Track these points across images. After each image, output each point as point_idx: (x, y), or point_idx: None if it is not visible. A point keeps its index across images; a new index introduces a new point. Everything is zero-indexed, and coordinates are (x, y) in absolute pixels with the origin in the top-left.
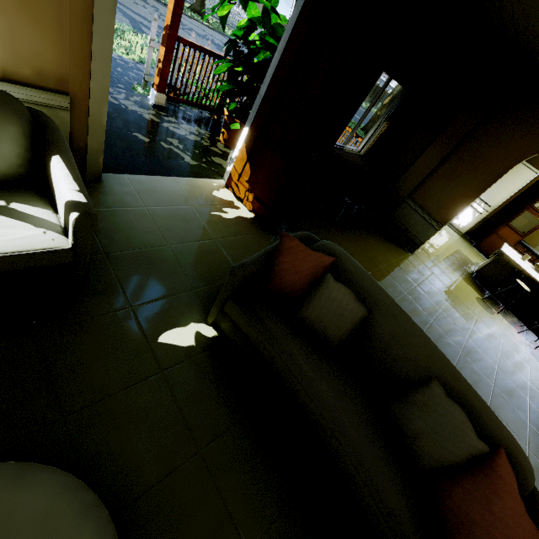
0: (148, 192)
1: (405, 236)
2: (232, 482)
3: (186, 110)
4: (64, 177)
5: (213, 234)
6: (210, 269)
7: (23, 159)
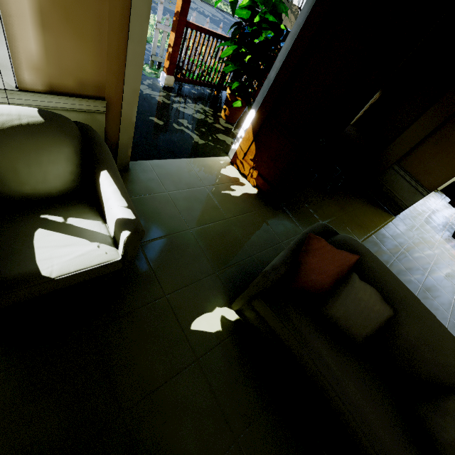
0: (168, 176)
1: (390, 200)
2: None
3: (190, 89)
4: (113, 193)
5: (225, 214)
6: (226, 251)
7: (75, 175)
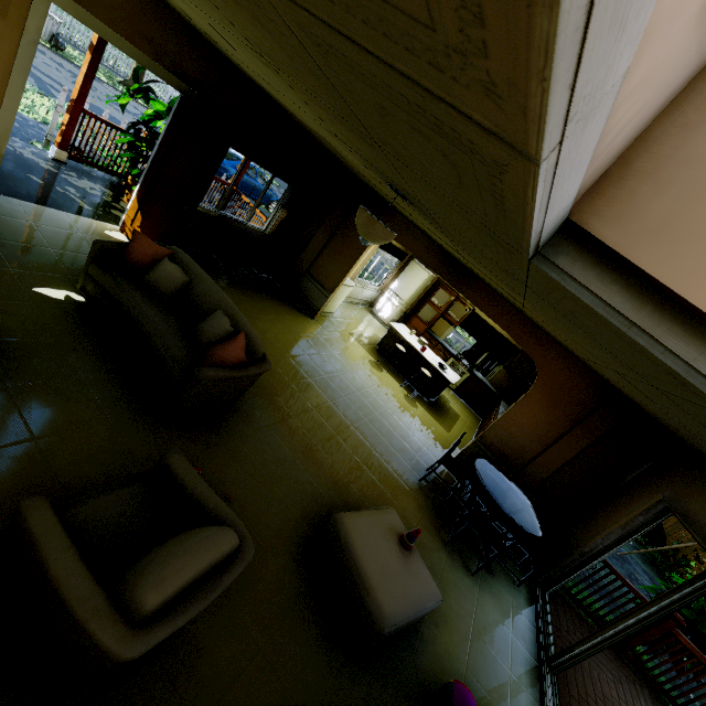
0: (37, 215)
1: (308, 305)
2: (79, 356)
3: (91, 171)
4: None
5: None
6: None
7: None
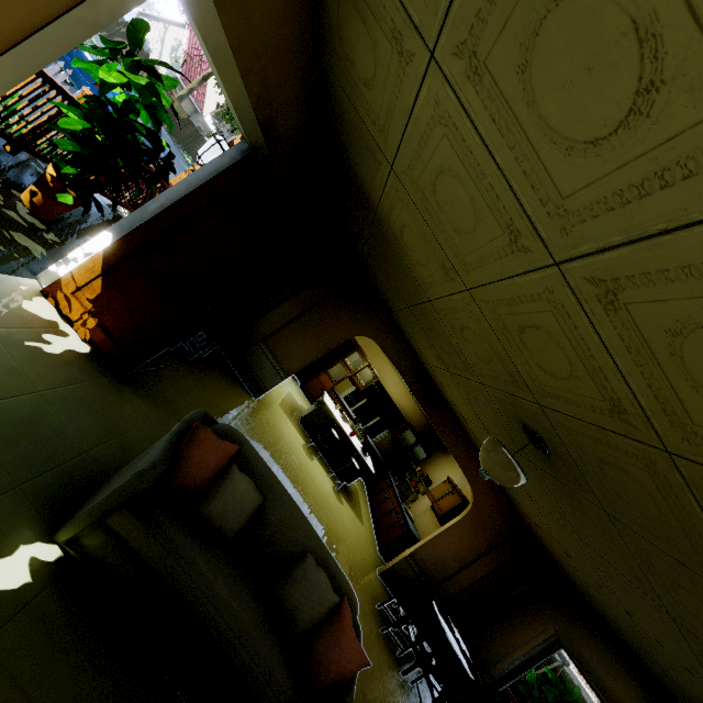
0: None
1: (253, 379)
2: None
3: None
4: None
5: (34, 383)
6: (37, 448)
7: None
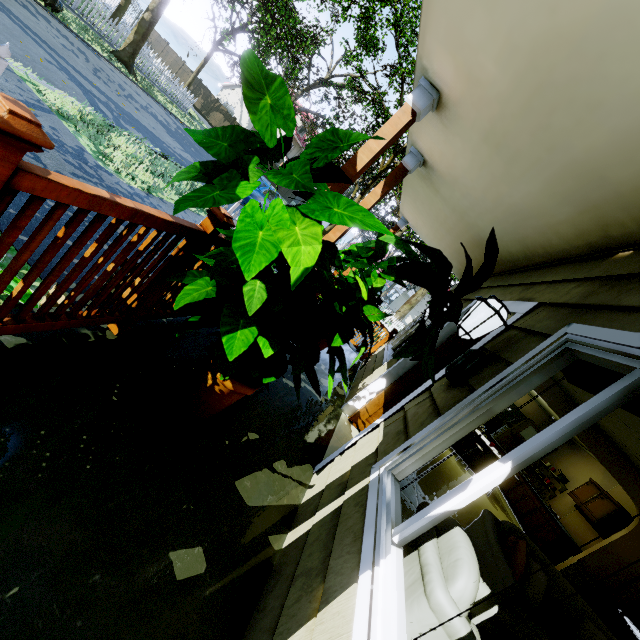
0: None
1: None
2: None
3: None
4: None
5: None
6: None
7: None
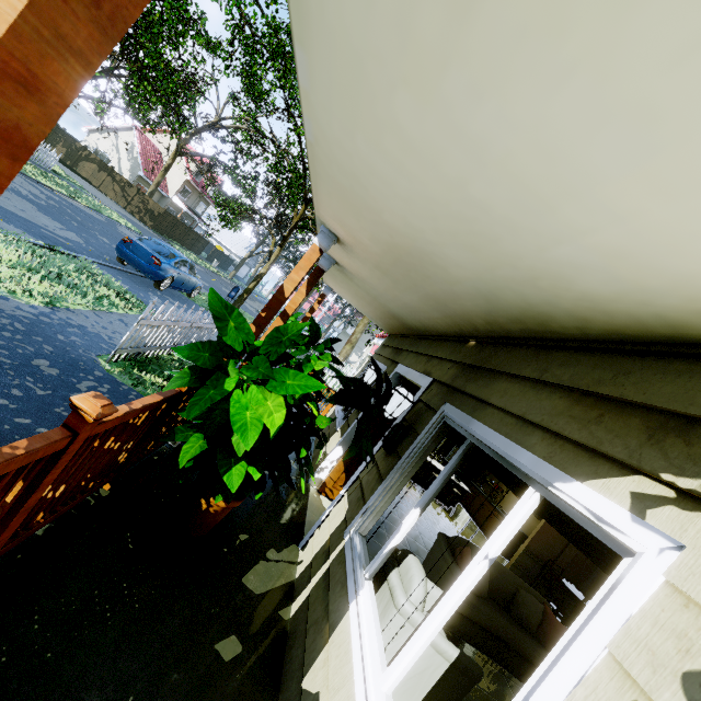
0: None
1: None
2: (504, 700)
3: None
4: (429, 582)
5: None
6: None
7: None
